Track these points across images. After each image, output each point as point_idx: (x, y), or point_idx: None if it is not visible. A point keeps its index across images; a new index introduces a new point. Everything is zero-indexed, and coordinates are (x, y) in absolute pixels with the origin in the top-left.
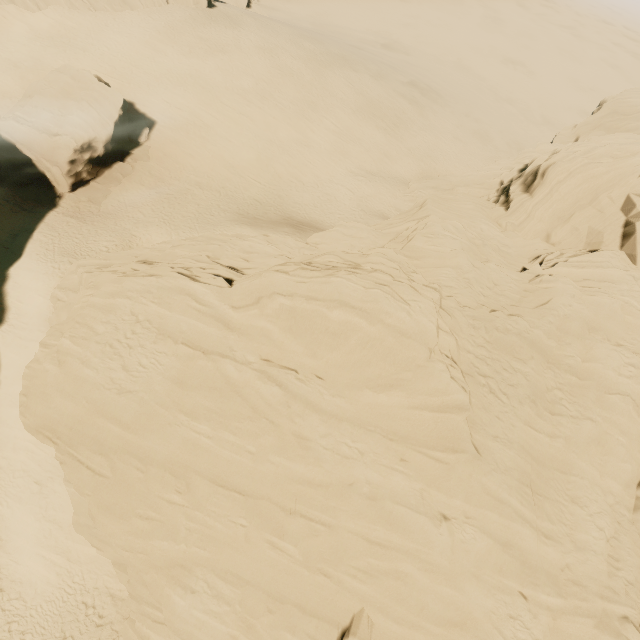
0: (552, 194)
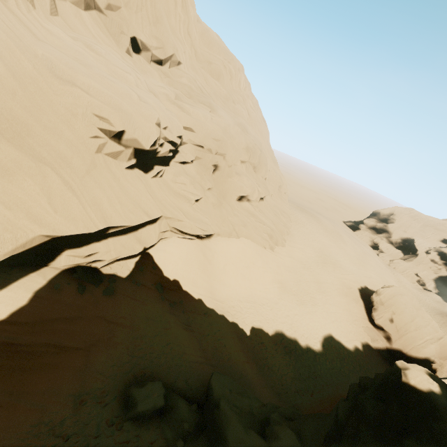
0: None
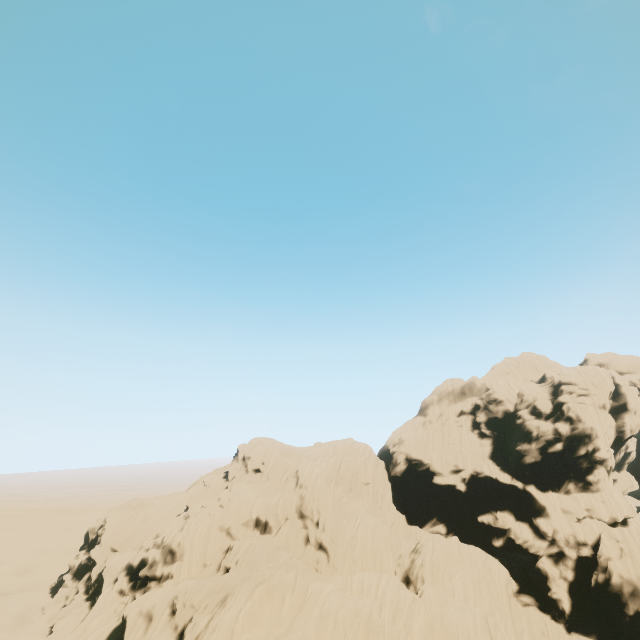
0: (193, 549)
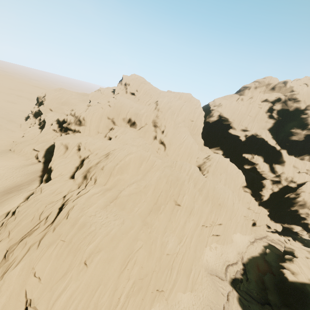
0: (91, 123)
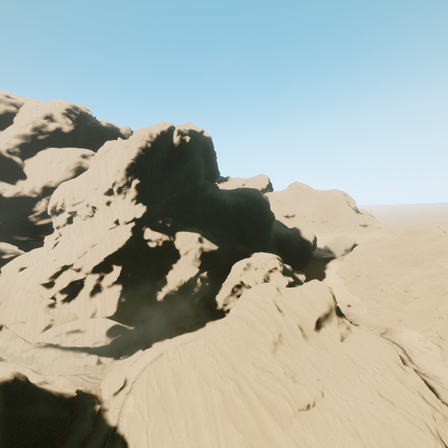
0: None
